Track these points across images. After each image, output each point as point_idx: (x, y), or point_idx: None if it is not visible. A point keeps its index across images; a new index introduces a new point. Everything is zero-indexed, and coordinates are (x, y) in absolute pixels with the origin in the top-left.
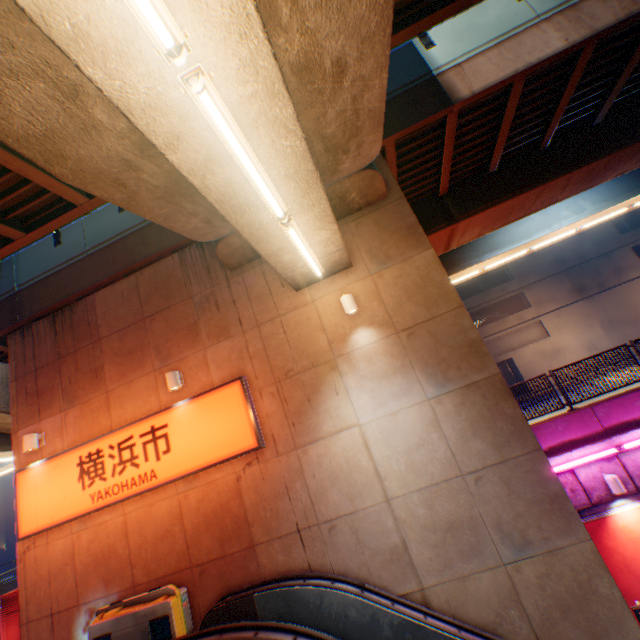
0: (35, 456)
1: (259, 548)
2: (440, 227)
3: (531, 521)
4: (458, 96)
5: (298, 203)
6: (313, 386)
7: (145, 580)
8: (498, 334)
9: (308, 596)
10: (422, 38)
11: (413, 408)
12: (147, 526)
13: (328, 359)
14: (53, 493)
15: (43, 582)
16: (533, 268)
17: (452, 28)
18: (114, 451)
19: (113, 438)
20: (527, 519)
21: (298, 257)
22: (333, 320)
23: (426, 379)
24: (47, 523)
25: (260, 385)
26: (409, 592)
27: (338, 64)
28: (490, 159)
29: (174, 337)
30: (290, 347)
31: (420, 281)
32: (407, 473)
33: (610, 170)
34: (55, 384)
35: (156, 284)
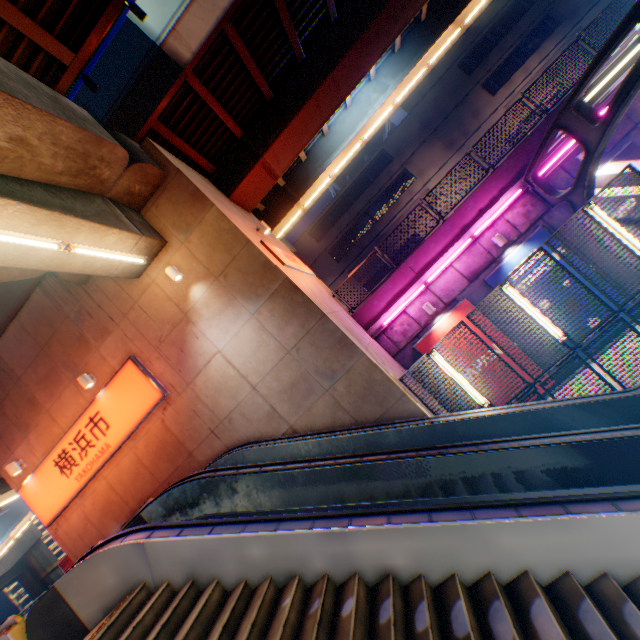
0: (25, 476)
1: (195, 453)
2: (251, 167)
3: (333, 360)
4: (185, 61)
5: (65, 233)
6: (181, 340)
7: (139, 506)
8: (398, 216)
9: (226, 462)
10: (134, 10)
11: (247, 325)
12: (124, 477)
13: (182, 318)
14: (51, 490)
15: (79, 541)
16: (407, 142)
17: None
18: (75, 445)
19: (69, 438)
20: (331, 360)
21: (110, 260)
22: (173, 289)
23: (247, 302)
24: (59, 509)
25: (148, 356)
26: (285, 431)
27: (14, 140)
28: (261, 91)
29: (73, 352)
30: (154, 321)
31: (217, 234)
32: (259, 367)
33: (369, 55)
34: (8, 425)
35: (37, 319)
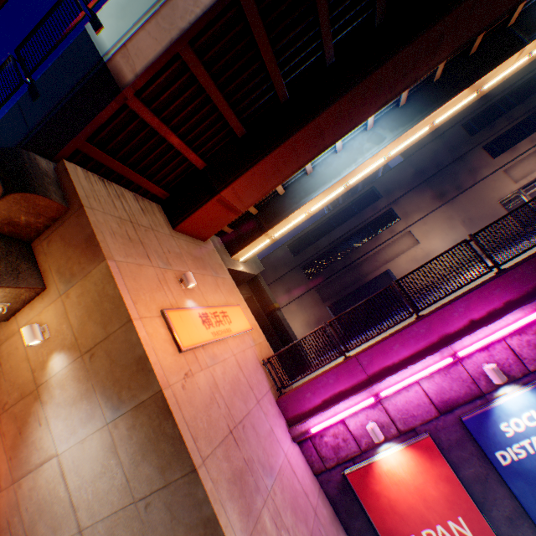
0: None
1: None
2: (205, 201)
3: None
4: (125, 81)
5: None
6: (24, 418)
7: None
8: (375, 250)
9: None
10: (92, 21)
11: (97, 434)
12: None
13: (33, 389)
14: None
15: None
16: (398, 184)
17: (117, 3)
18: None
19: None
20: None
21: None
22: (35, 347)
23: (106, 402)
24: None
25: None
26: None
27: None
28: (230, 125)
29: None
30: (6, 379)
31: (99, 297)
32: (95, 502)
33: (364, 106)
34: None
35: None
